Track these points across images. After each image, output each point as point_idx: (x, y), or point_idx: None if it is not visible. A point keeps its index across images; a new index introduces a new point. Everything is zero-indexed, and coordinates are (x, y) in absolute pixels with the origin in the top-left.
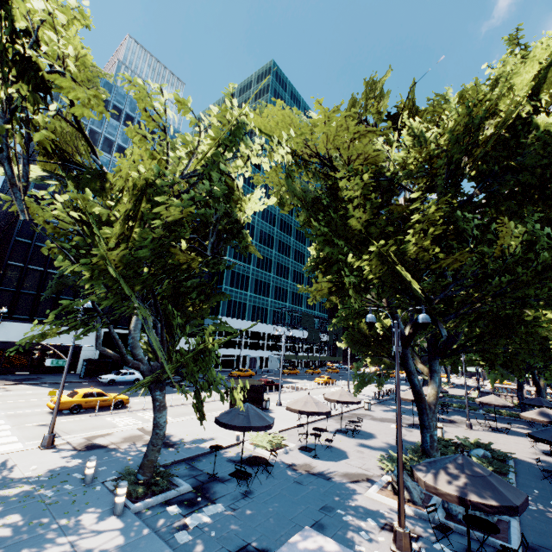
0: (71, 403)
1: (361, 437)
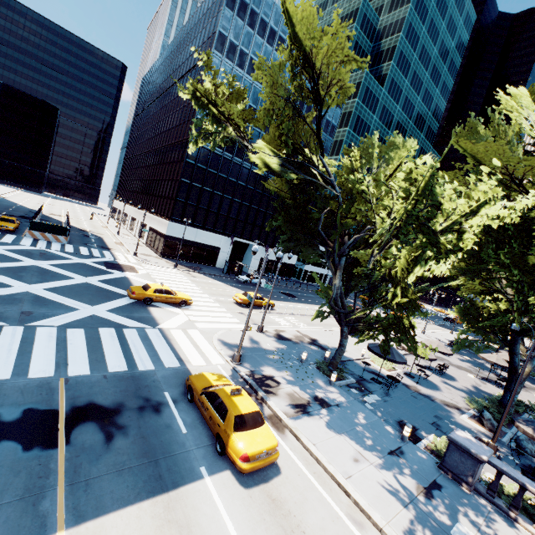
0: (248, 301)
1: (445, 378)
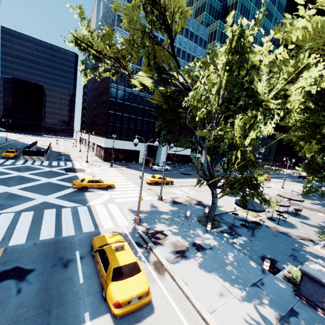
0: (154, 181)
1: (300, 218)
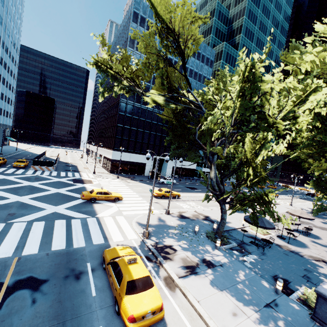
0: (161, 194)
1: (311, 237)
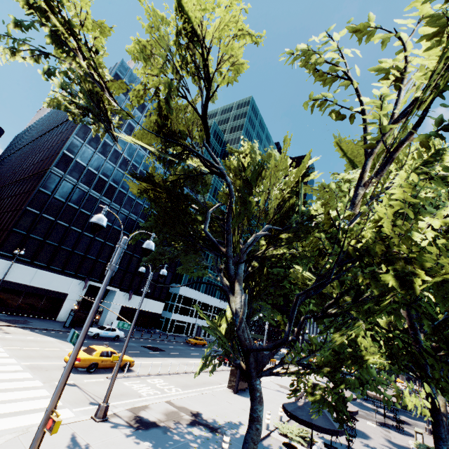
0: (90, 361)
1: (359, 436)
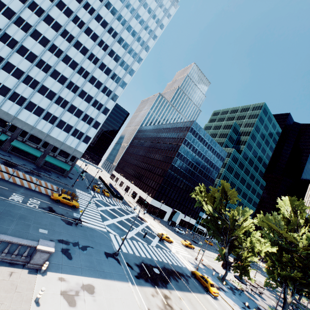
0: (187, 244)
1: (262, 298)
